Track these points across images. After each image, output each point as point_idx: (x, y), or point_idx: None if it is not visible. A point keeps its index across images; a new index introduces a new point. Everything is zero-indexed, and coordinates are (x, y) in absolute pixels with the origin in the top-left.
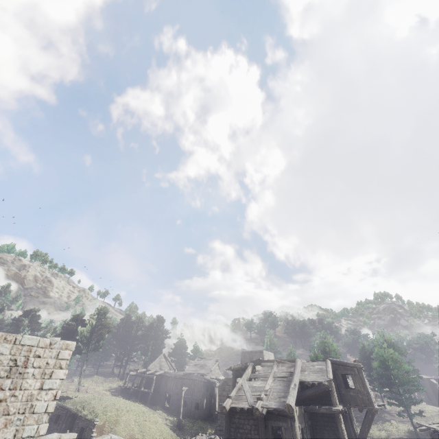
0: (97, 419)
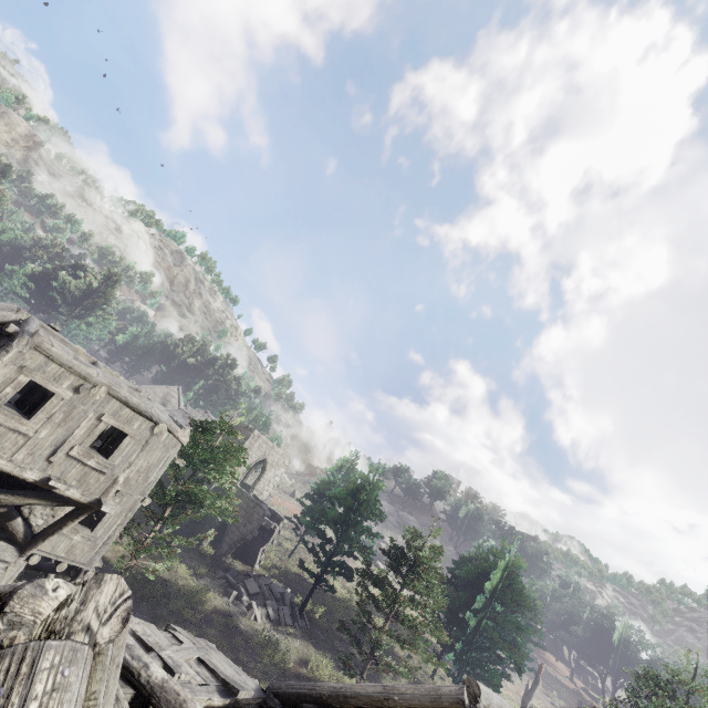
0: None
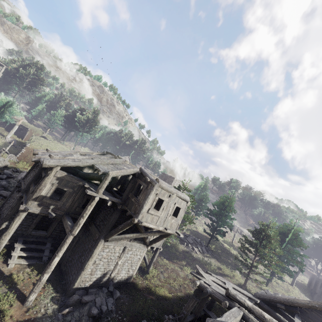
0: (28, 144)
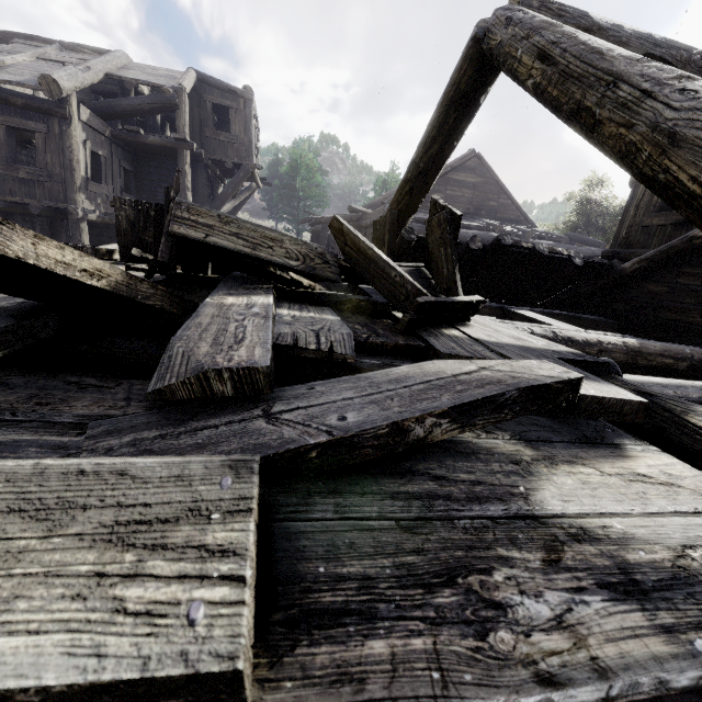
0: None
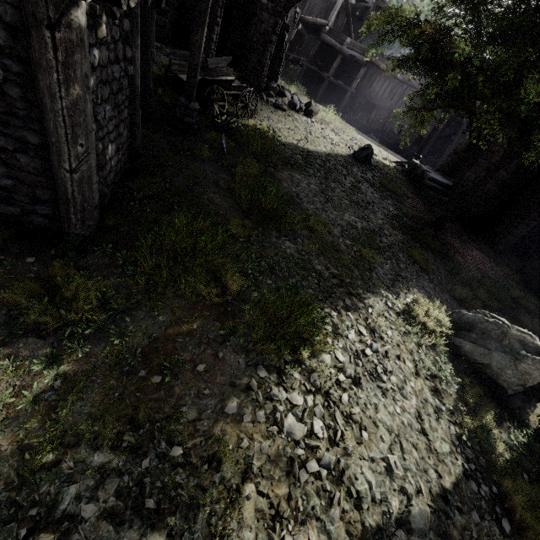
0: None
